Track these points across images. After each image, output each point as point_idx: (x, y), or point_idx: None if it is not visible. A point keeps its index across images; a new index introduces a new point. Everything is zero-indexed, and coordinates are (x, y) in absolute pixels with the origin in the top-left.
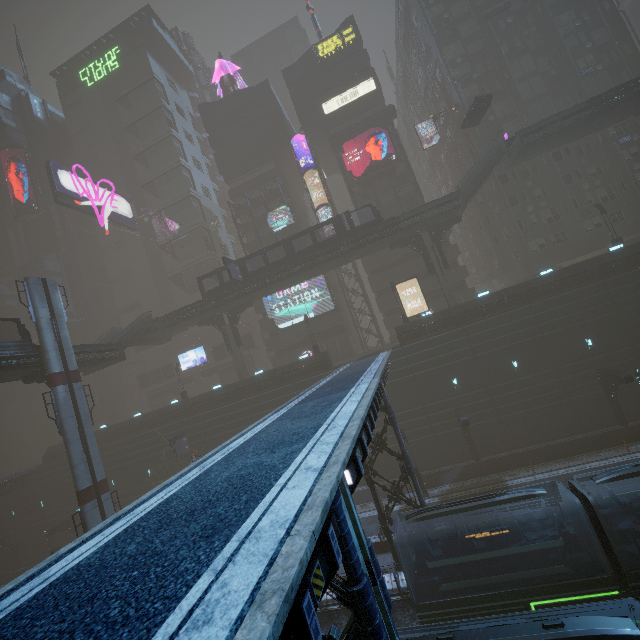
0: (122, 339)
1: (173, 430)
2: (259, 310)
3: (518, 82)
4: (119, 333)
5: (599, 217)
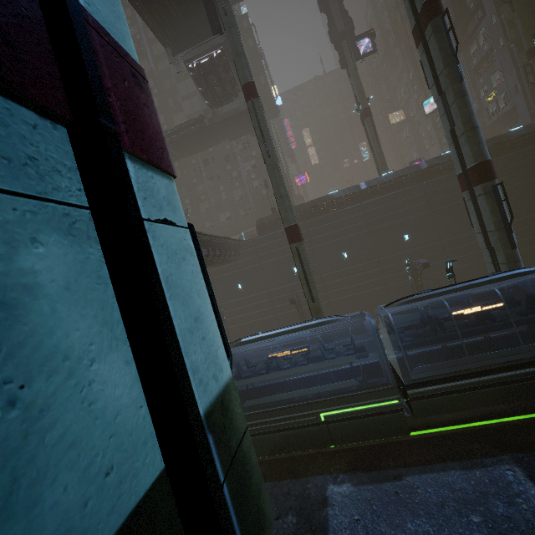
0: None
1: None
2: None
3: (183, 99)
4: None
5: (229, 212)
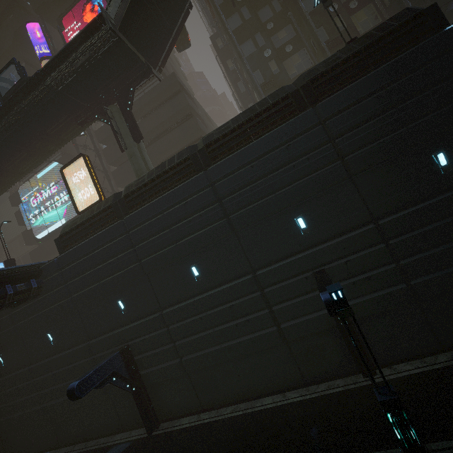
0: None
1: None
2: (21, 221)
3: None
4: None
5: None
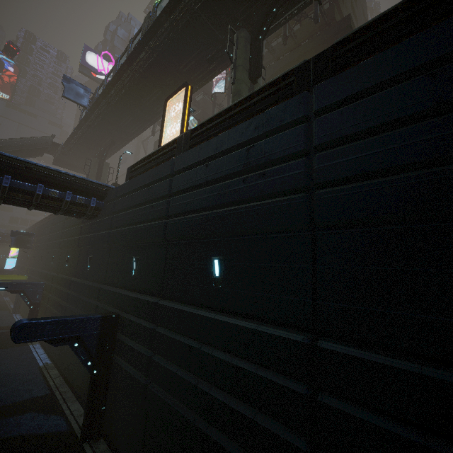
0: (11, 143)
1: (38, 231)
2: None
3: None
4: (12, 138)
5: None
